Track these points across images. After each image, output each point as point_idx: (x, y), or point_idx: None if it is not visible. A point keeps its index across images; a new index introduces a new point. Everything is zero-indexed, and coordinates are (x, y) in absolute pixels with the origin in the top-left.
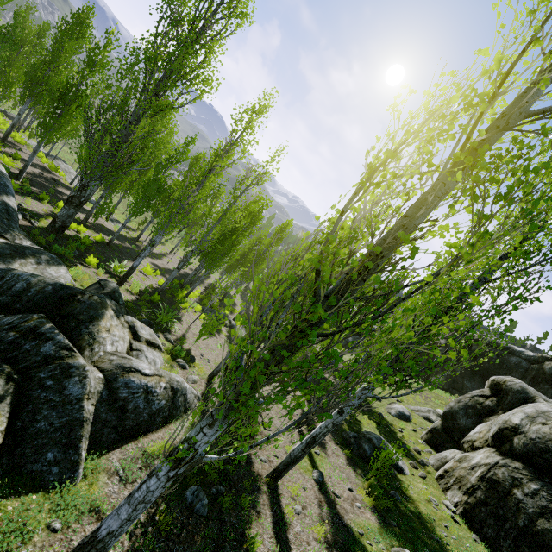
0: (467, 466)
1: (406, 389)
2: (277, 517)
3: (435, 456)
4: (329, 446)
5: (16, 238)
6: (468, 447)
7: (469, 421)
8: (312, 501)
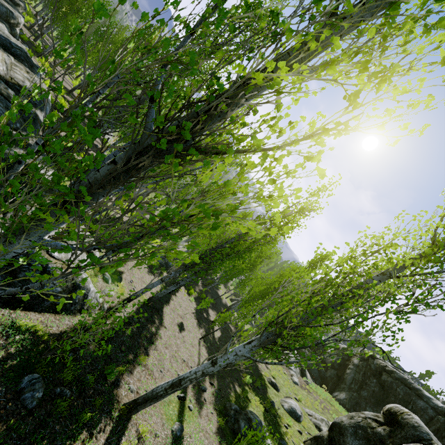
0: None
1: (308, 392)
2: None
3: None
4: (207, 408)
5: (30, 138)
6: None
7: (356, 442)
8: None
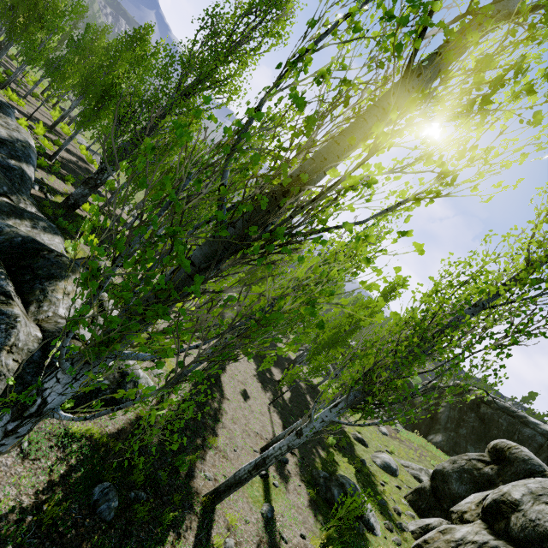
0: (452, 540)
1: (400, 441)
2: (200, 547)
3: (417, 522)
4: (293, 481)
5: (22, 202)
6: (457, 518)
7: (463, 488)
8: (251, 538)
